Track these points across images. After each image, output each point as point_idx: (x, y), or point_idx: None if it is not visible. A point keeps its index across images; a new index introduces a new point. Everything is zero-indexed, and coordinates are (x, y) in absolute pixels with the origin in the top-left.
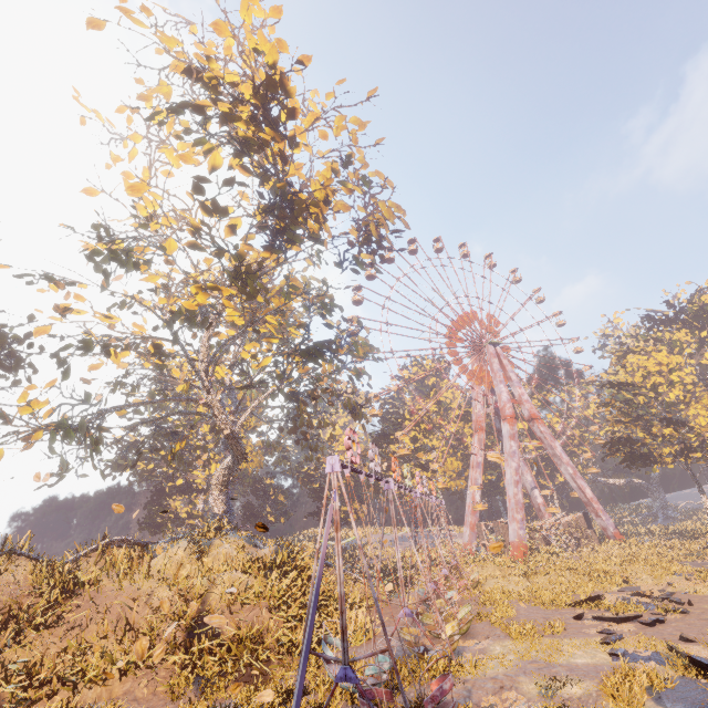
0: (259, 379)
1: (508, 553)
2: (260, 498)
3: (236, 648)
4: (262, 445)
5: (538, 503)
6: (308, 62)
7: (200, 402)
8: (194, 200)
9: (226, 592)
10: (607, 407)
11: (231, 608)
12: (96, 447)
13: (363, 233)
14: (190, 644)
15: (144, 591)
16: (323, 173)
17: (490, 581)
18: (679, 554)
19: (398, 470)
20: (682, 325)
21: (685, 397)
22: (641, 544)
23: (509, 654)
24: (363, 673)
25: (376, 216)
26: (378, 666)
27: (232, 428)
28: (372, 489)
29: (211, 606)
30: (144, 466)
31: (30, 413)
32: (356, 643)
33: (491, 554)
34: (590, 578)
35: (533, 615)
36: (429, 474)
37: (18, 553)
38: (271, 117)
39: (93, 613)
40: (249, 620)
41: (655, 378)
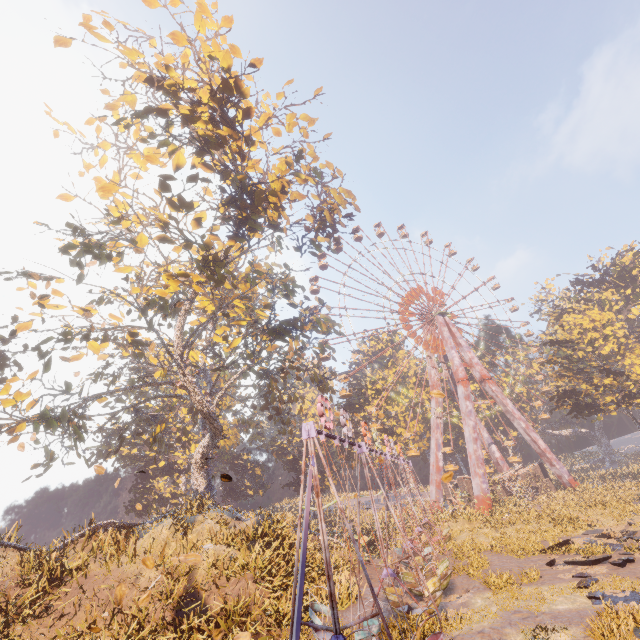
0: (231, 361)
1: (473, 507)
2: (238, 473)
3: (224, 623)
4: (238, 422)
5: (496, 458)
6: (258, 65)
7: (177, 384)
8: (161, 197)
9: (211, 567)
10: (550, 364)
11: (218, 583)
12: (80, 435)
13: (318, 219)
14: (179, 623)
15: (131, 572)
16: (278, 166)
17: (461, 535)
18: (632, 495)
19: (368, 434)
20: (608, 285)
21: (619, 349)
22: (595, 489)
23: (491, 606)
24: (352, 638)
25: (329, 202)
26: (369, 631)
27: (209, 407)
28: (346, 453)
29: (198, 582)
30: (128, 451)
31: (13, 405)
32: (341, 607)
33: (458, 509)
34: (554, 524)
35: (508, 565)
36: (394, 438)
37: (5, 545)
38: (228, 118)
39: (81, 599)
40: (235, 593)
41: (591, 334)
